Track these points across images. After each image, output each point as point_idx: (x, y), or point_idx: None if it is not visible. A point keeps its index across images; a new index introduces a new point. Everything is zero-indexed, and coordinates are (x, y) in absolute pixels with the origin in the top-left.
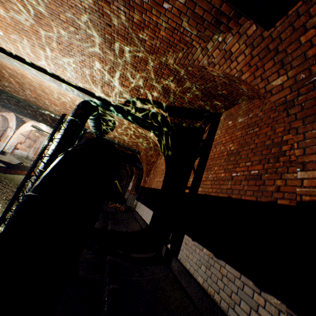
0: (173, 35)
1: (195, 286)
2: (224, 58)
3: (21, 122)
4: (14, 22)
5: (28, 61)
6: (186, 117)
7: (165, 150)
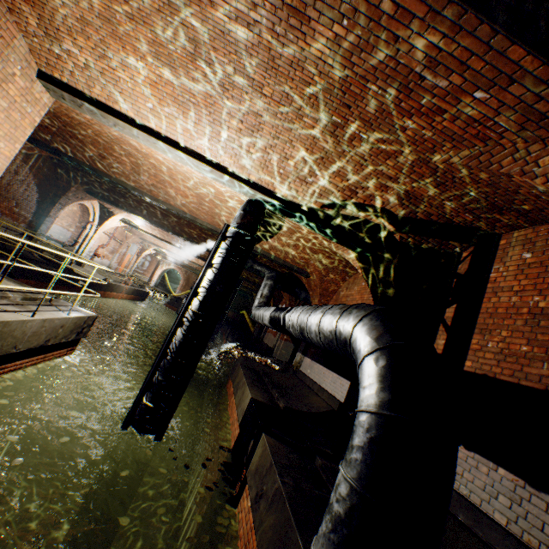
0: (466, 128)
1: (495, 528)
2: None
3: (107, 215)
4: (178, 92)
5: (177, 143)
6: (430, 235)
7: (375, 282)
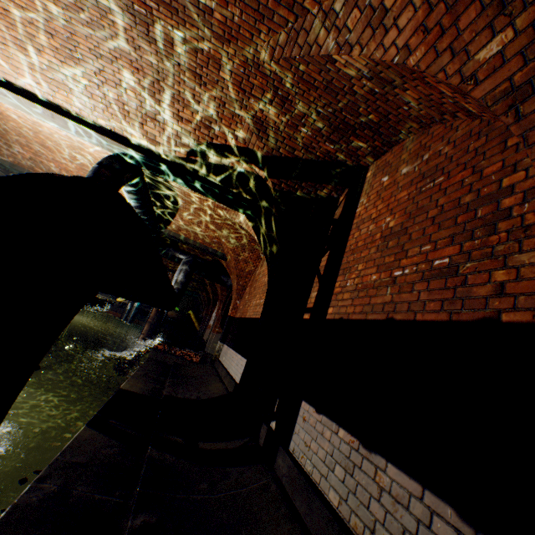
0: None
1: (323, 513)
2: (371, 25)
3: None
4: None
5: (0, 79)
6: (302, 178)
7: (267, 246)
